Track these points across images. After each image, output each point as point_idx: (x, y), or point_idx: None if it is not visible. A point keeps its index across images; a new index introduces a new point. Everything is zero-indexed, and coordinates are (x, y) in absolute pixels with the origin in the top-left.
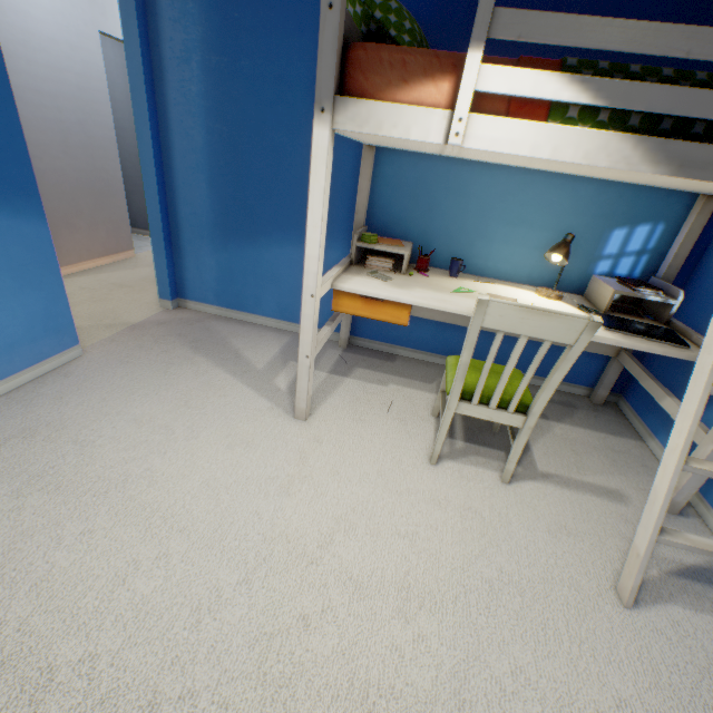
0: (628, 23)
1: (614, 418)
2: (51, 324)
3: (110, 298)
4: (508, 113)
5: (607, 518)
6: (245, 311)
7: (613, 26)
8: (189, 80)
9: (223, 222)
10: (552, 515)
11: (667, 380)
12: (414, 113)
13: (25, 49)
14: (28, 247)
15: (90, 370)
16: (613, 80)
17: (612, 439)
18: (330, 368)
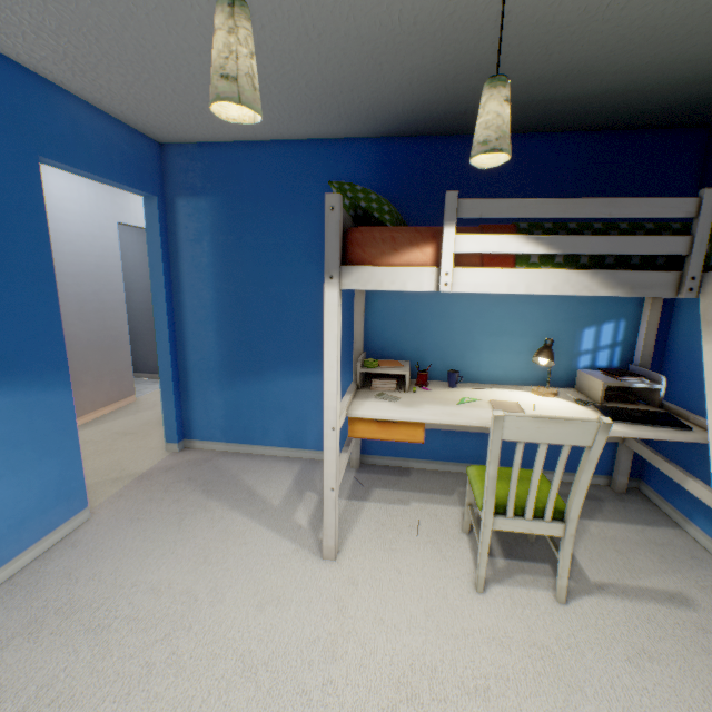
0: (560, 201)
1: (642, 505)
2: (64, 490)
3: (115, 448)
4: (483, 263)
5: (683, 630)
6: (253, 443)
7: (549, 203)
8: (201, 254)
9: (230, 363)
10: (624, 636)
11: (680, 459)
12: (408, 271)
13: (56, 244)
14: (52, 416)
15: (100, 534)
16: (559, 236)
17: (650, 530)
18: (347, 493)
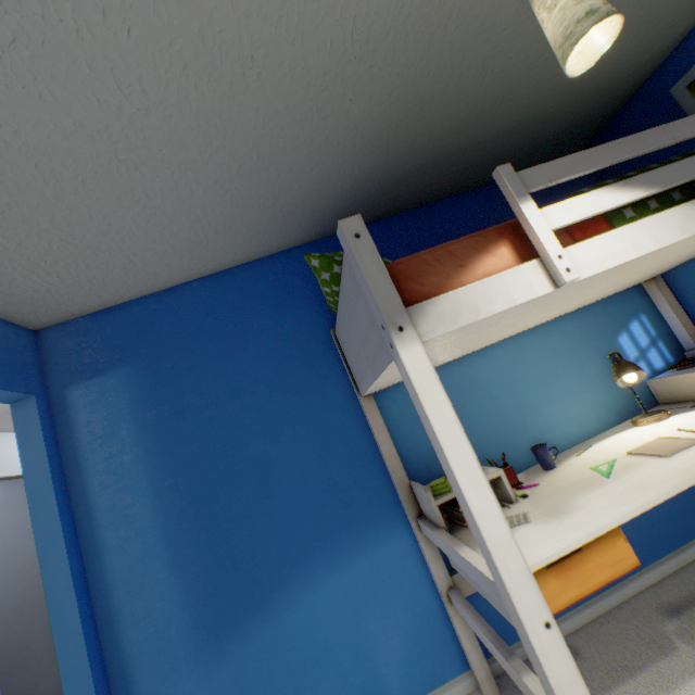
0: (617, 142)
1: None
2: None
3: None
4: (576, 241)
5: None
6: None
7: (608, 147)
8: (119, 451)
9: (207, 611)
10: None
11: None
12: (502, 279)
13: None
14: None
15: None
16: (645, 174)
17: None
18: None
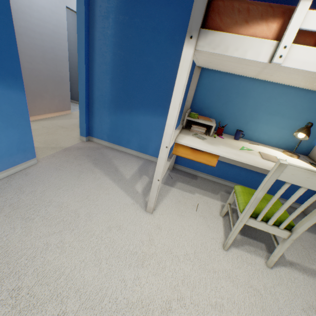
0: None
1: None
2: (21, 147)
3: (56, 133)
4: (315, 45)
5: None
6: (121, 145)
7: None
8: (107, 27)
9: (115, 100)
10: (302, 295)
11: None
12: (252, 41)
13: (29, 10)
14: (13, 105)
15: (39, 172)
16: None
17: None
18: (164, 181)
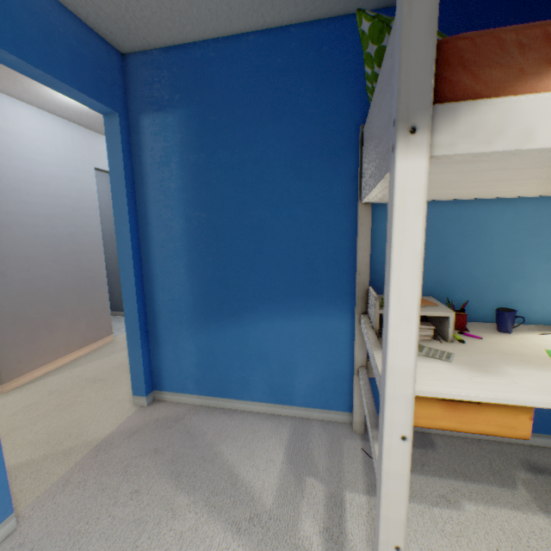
0: None
1: None
2: None
3: (79, 400)
4: None
5: None
6: (230, 396)
7: None
8: (168, 179)
9: (203, 303)
10: None
11: None
12: None
13: (26, 184)
14: None
15: None
16: None
17: None
18: (362, 480)
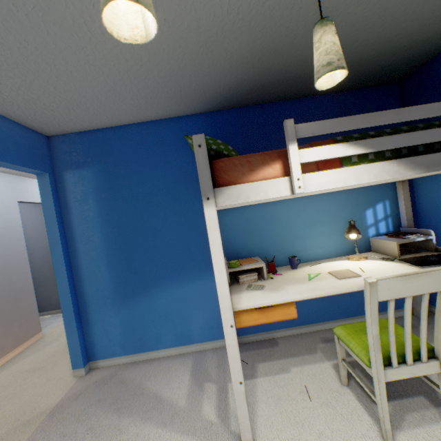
0: (364, 115)
1: None
2: None
3: (25, 387)
4: (318, 169)
5: None
6: (149, 350)
7: (357, 118)
8: (88, 209)
9: (121, 288)
10: None
11: None
12: (267, 183)
13: None
14: None
15: None
16: (370, 139)
17: None
18: None
